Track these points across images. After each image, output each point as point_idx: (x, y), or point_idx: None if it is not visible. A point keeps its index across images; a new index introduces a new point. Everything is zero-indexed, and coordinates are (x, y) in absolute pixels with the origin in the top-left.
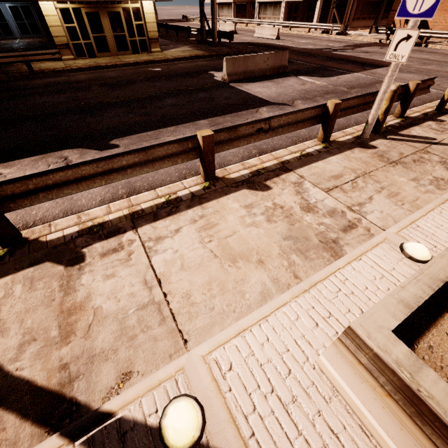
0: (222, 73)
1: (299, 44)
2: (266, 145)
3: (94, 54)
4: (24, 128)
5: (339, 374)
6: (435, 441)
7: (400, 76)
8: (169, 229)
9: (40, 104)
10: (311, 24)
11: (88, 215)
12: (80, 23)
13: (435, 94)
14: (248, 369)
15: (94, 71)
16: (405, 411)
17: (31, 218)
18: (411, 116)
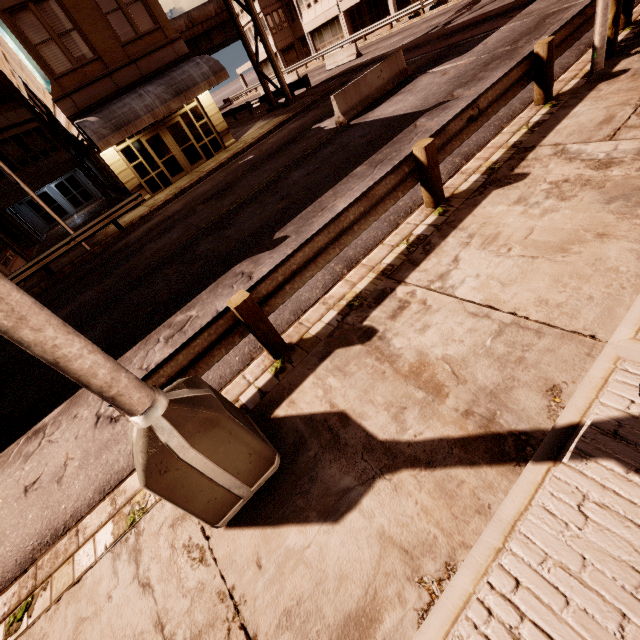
0: (335, 116)
1: (393, 45)
2: (466, 147)
3: (169, 182)
4: (169, 273)
5: None
6: None
7: None
8: (444, 264)
9: (160, 249)
10: (391, 17)
11: (333, 297)
12: (145, 155)
13: None
14: None
15: (182, 196)
16: None
17: None
18: None
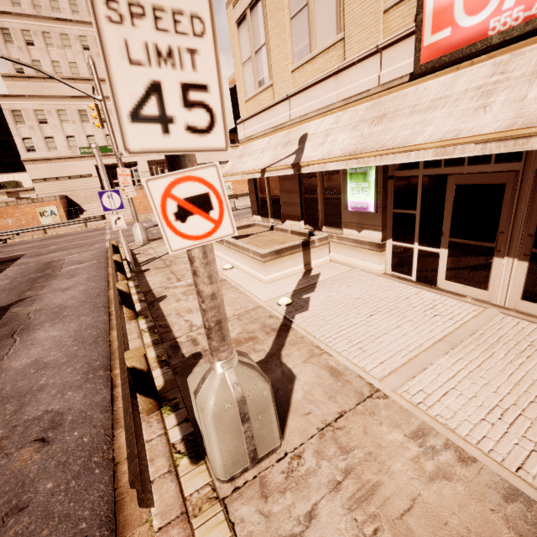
0: None
1: None
2: (98, 304)
3: None
4: None
5: (271, 274)
6: (284, 255)
7: (52, 256)
8: (184, 324)
9: None
10: None
11: None
12: None
13: (101, 252)
14: (269, 294)
15: None
16: (279, 257)
17: (99, 436)
18: (124, 258)
